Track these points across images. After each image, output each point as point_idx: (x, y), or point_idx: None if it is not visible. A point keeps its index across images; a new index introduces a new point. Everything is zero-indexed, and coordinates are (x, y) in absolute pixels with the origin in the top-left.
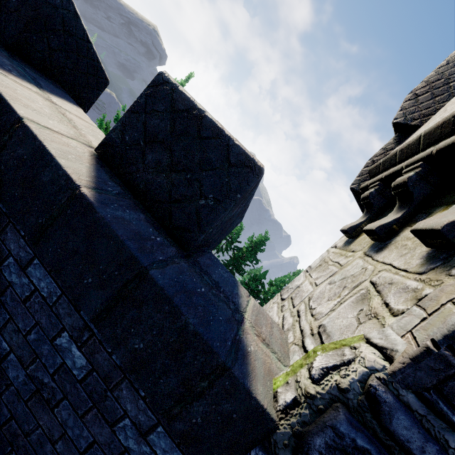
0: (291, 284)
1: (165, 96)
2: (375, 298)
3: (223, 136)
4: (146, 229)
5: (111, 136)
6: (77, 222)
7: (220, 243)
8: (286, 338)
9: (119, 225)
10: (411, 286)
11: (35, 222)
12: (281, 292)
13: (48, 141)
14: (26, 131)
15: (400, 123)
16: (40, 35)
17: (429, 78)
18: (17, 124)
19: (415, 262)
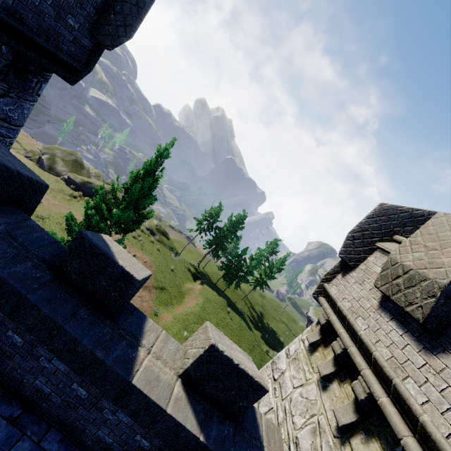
0: (278, 361)
1: (217, 357)
2: (318, 438)
3: (249, 377)
4: (221, 430)
5: (188, 372)
6: (200, 450)
7: (202, 224)
8: (281, 433)
9: (217, 446)
10: (330, 443)
11: (180, 449)
12: (272, 366)
13: (178, 415)
14: (170, 416)
15: (343, 259)
16: (125, 300)
17: (361, 225)
18: (164, 413)
19: (334, 423)
